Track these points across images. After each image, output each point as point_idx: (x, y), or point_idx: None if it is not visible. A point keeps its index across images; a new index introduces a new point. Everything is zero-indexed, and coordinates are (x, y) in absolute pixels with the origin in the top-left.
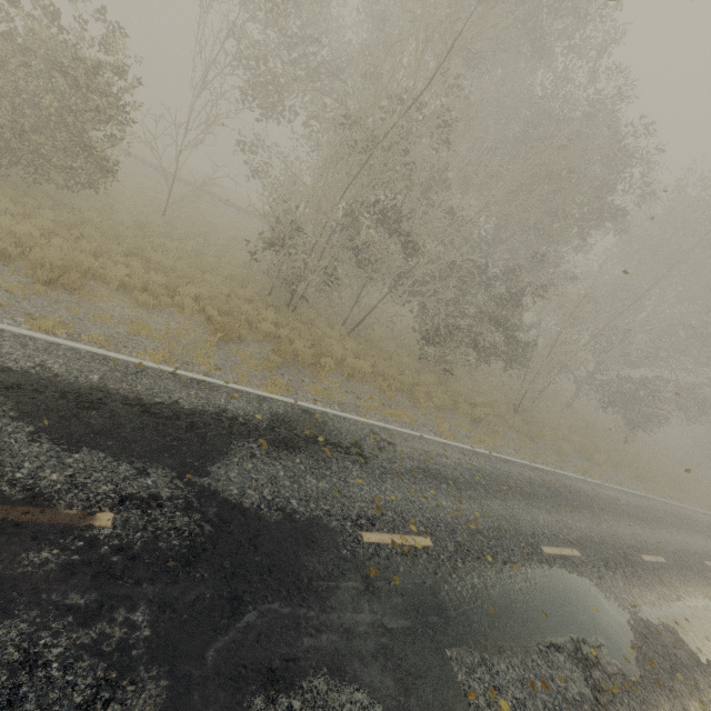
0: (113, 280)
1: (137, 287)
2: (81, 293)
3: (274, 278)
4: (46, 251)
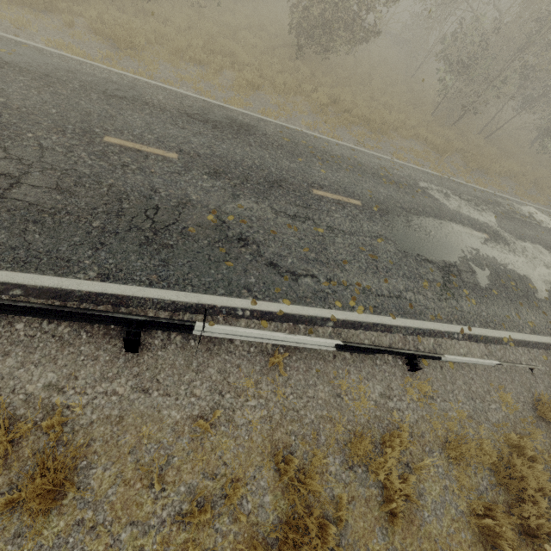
0: (388, 123)
1: (396, 126)
2: (386, 135)
3: (455, 105)
4: (376, 113)
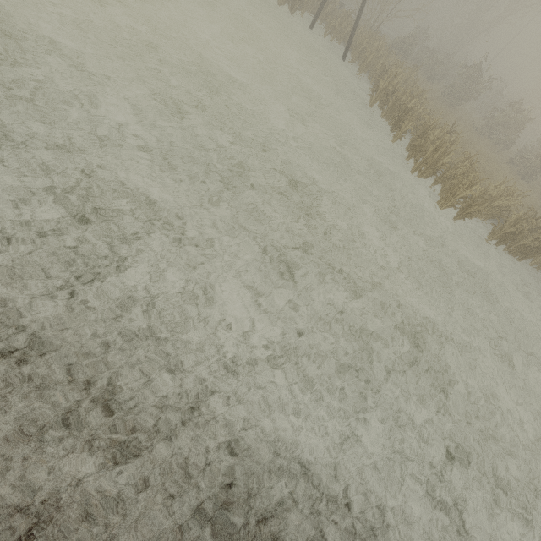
0: None
1: None
2: None
3: None
4: None
